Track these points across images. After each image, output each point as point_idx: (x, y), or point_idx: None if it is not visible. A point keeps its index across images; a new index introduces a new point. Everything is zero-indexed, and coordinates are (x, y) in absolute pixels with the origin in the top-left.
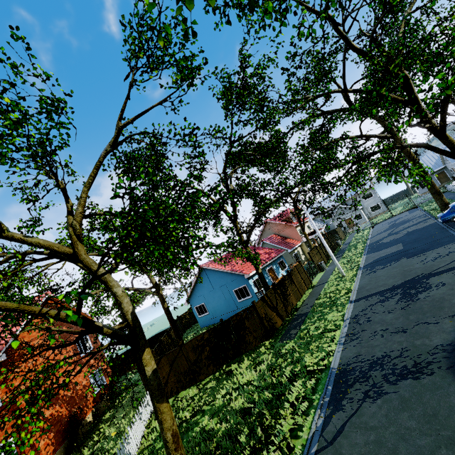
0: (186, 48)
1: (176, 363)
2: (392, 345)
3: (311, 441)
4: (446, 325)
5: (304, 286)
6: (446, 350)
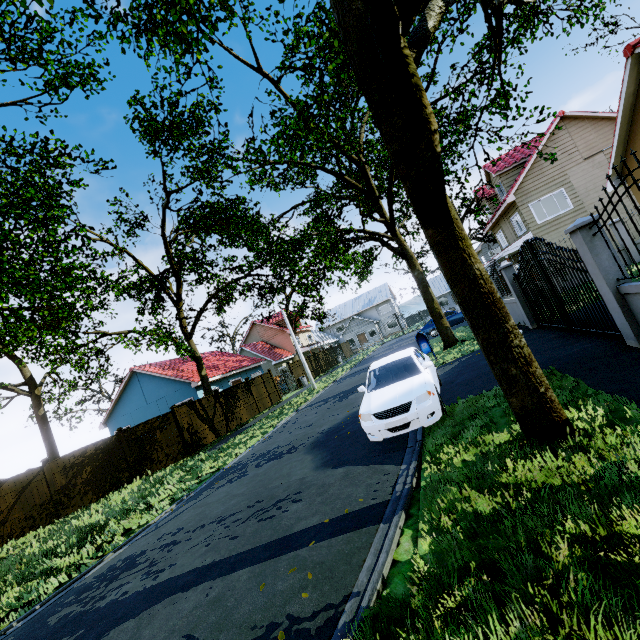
0: (87, 54)
1: (29, 491)
2: (290, 438)
3: (141, 532)
4: (343, 414)
5: (268, 400)
6: (323, 432)
